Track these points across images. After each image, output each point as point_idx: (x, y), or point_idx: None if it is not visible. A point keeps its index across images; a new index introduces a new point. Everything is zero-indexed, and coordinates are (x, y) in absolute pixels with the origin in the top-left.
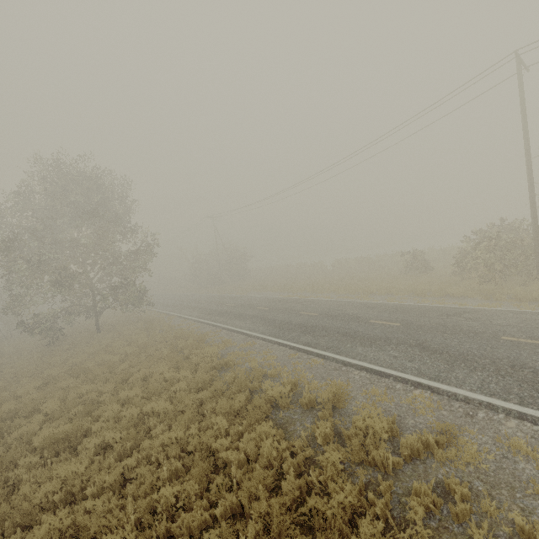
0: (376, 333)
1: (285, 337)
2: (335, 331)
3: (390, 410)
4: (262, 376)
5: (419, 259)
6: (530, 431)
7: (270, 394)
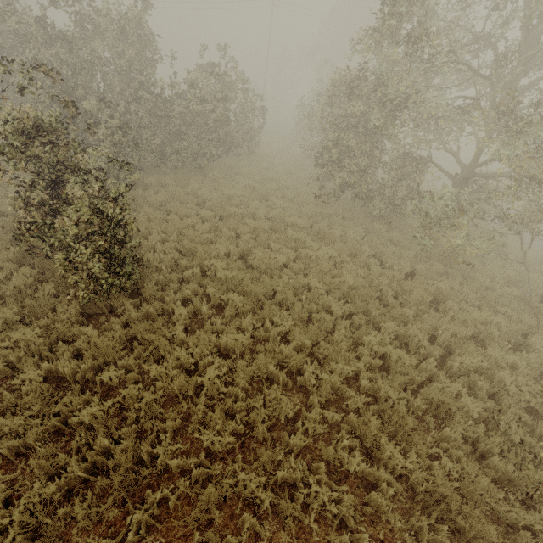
0: None
1: None
2: None
3: None
4: None
5: None
6: None
7: None
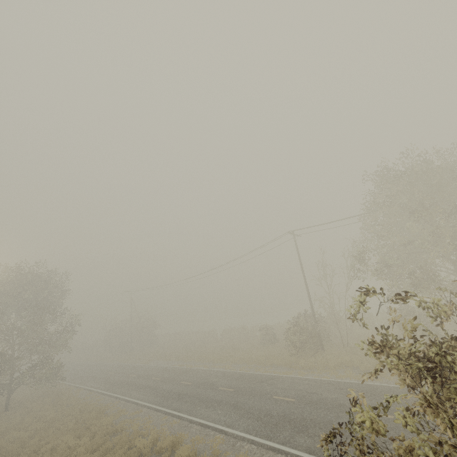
0: (217, 398)
1: (163, 404)
2: (196, 397)
3: (200, 448)
4: (139, 437)
5: (270, 333)
6: (251, 449)
7: (138, 446)
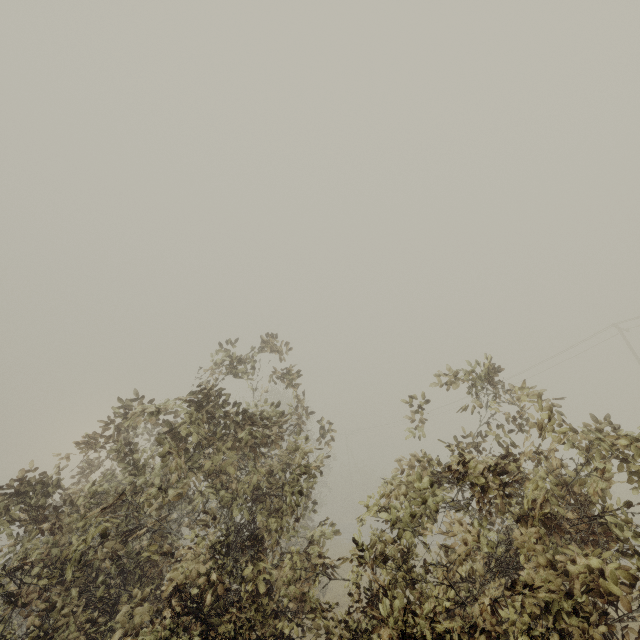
0: None
1: None
2: None
3: None
4: None
5: None
6: None
7: None
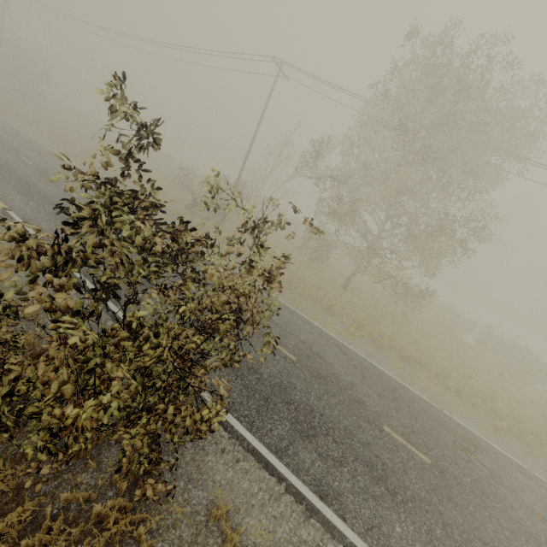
0: (47, 192)
1: None
2: (19, 178)
3: None
4: None
5: (188, 179)
6: None
7: None
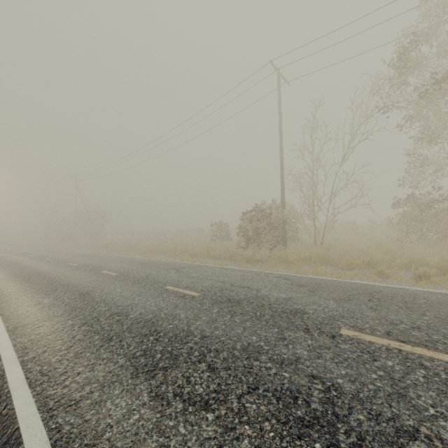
0: (78, 281)
1: None
2: (52, 279)
3: None
4: None
5: (224, 230)
6: None
7: None
